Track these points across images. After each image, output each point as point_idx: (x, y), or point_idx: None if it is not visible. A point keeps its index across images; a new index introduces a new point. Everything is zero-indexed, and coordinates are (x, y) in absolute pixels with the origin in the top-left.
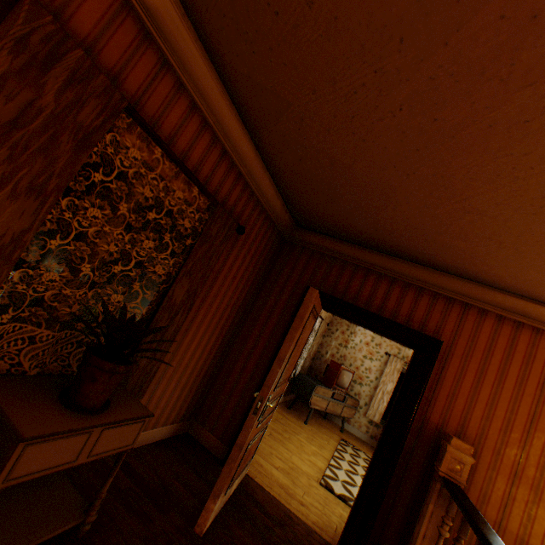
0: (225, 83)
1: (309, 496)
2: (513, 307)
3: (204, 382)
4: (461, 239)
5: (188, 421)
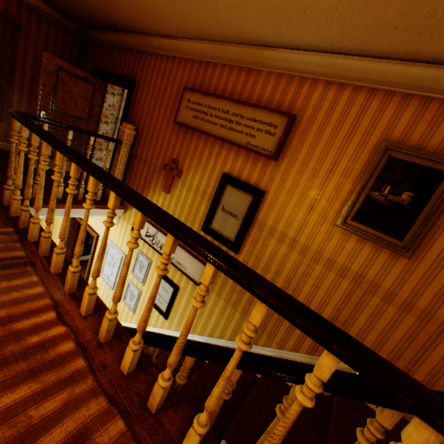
0: None
1: None
2: (159, 46)
3: None
4: None
5: None
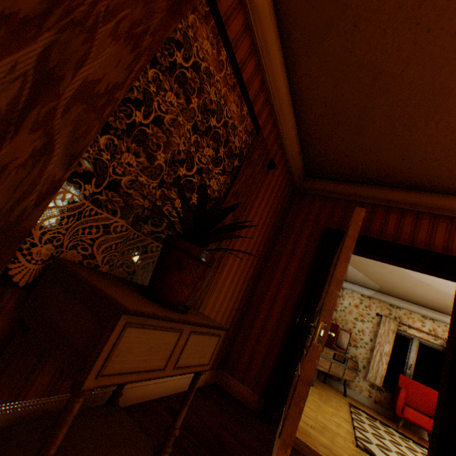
0: (275, 5)
1: None
2: None
3: (231, 328)
4: None
5: (216, 371)
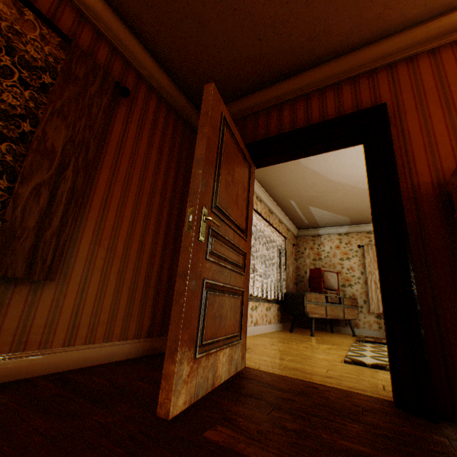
0: None
1: (335, 371)
2: (441, 32)
3: (163, 287)
4: None
5: (161, 338)
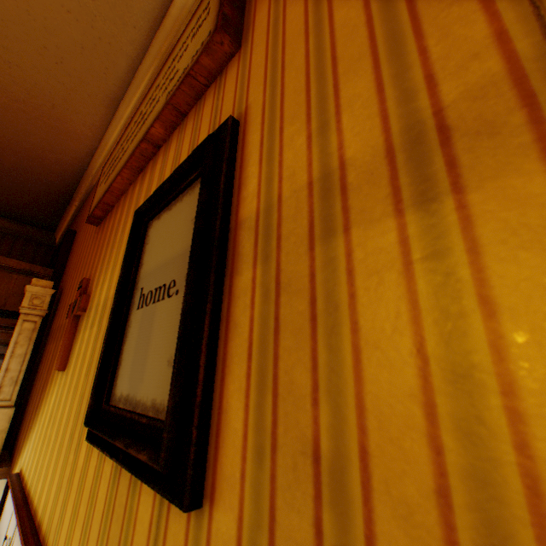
0: None
1: None
2: (96, 171)
3: None
4: (1, 156)
5: None
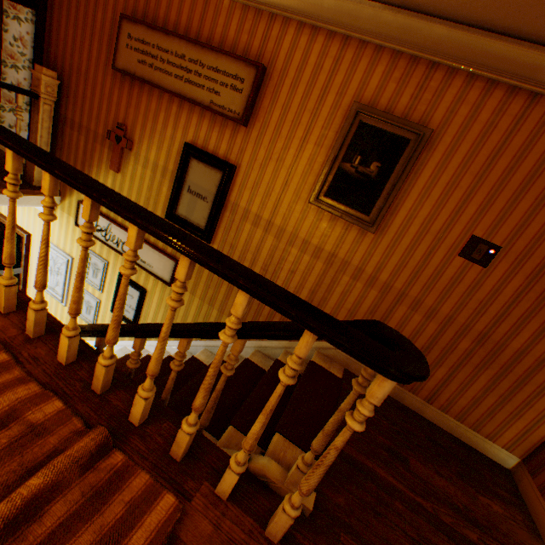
0: None
1: None
2: None
3: None
4: None
5: None
